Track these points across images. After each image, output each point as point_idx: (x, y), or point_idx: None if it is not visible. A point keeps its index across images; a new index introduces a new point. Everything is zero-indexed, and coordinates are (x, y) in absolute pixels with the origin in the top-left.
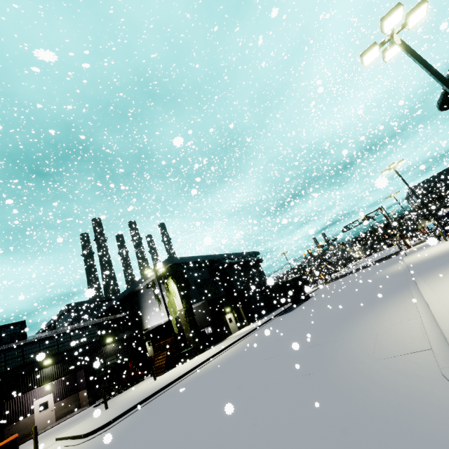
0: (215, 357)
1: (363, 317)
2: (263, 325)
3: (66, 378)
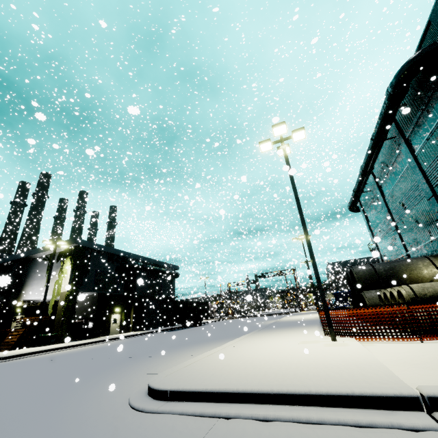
0: (66, 348)
1: (192, 347)
2: (141, 335)
3: None
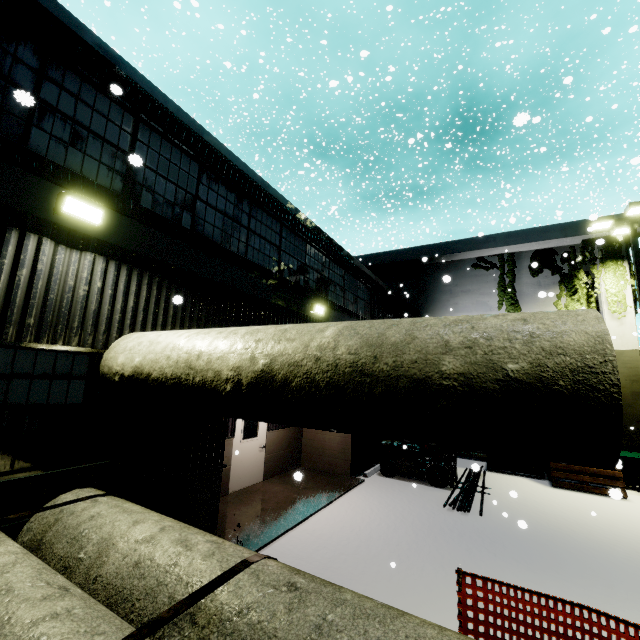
0: None
1: None
2: None
3: None
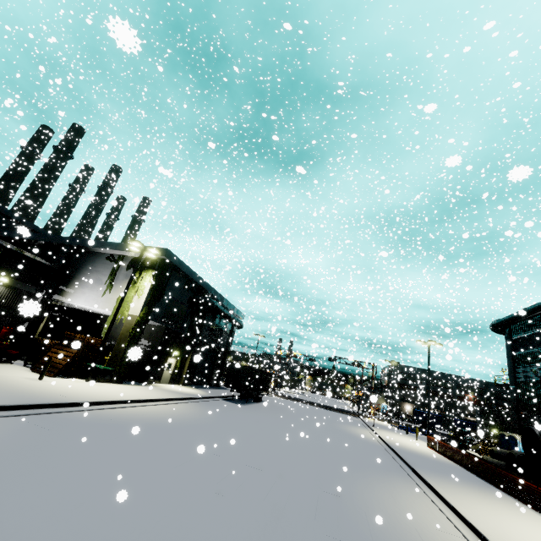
0: (143, 404)
1: (372, 486)
2: (206, 399)
3: None
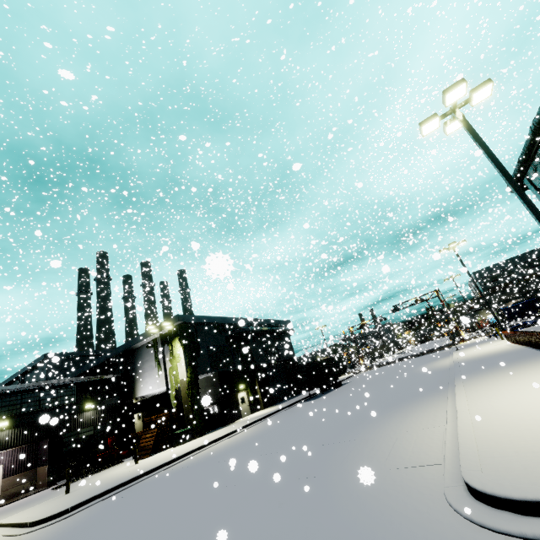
0: (214, 443)
1: (390, 417)
2: (280, 411)
3: (24, 448)
